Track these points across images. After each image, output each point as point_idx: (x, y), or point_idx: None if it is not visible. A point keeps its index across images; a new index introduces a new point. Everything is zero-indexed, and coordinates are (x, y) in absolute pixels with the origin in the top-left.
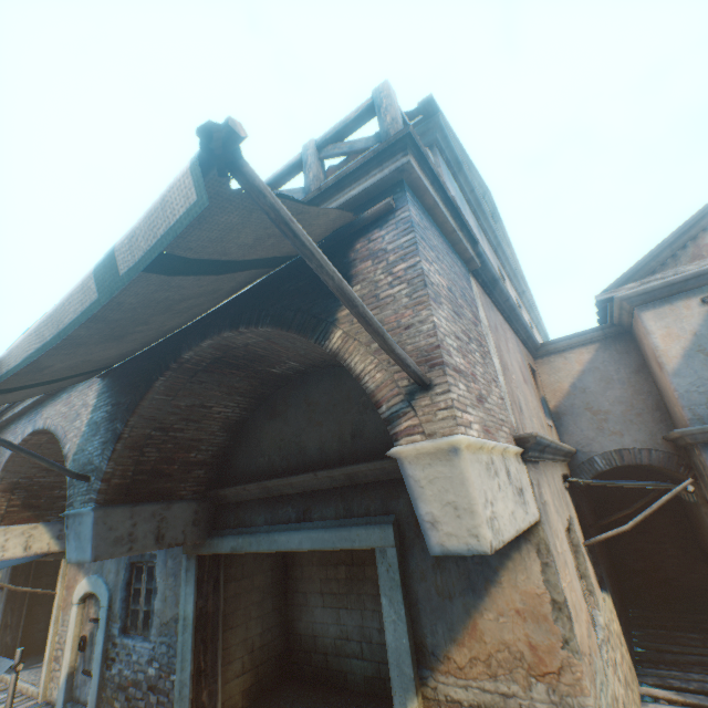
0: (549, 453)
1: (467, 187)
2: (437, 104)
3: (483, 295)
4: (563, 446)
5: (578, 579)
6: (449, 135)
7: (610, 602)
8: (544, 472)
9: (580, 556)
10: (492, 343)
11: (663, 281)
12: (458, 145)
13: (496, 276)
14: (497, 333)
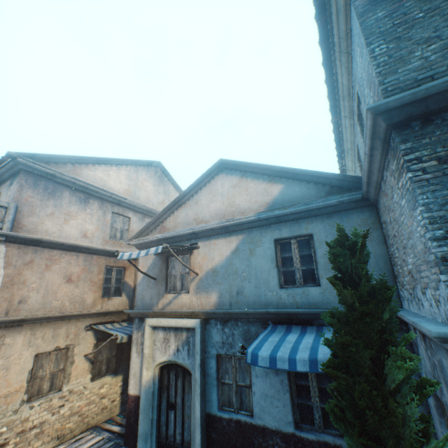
0: (45, 319)
1: (69, 182)
2: (21, 152)
3: (23, 248)
4: (74, 313)
5: (29, 373)
6: (34, 165)
7: (115, 379)
8: (34, 328)
9: (68, 362)
10: (1, 275)
11: (143, 241)
12: (76, 157)
13: (35, 238)
14: (27, 266)
